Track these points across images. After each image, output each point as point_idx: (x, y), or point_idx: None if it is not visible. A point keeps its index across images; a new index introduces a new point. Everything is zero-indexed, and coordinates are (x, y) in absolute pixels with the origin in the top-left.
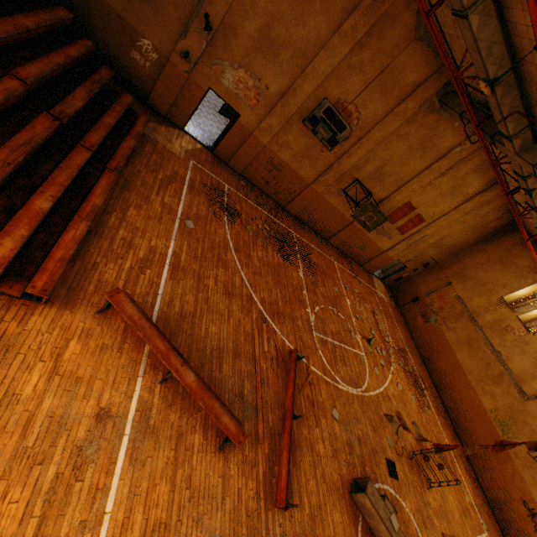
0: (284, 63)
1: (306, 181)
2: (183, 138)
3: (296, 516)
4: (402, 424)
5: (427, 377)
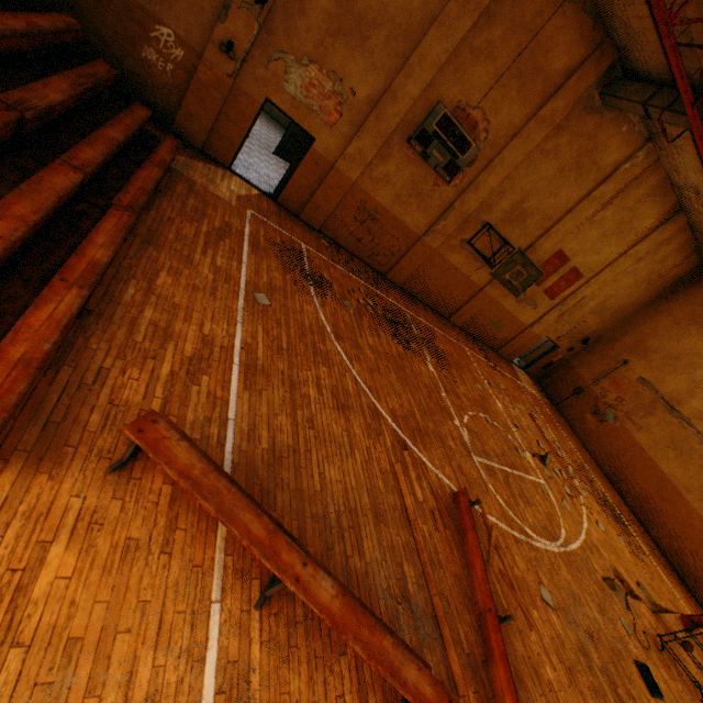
0: (376, 51)
1: (415, 233)
2: (231, 180)
3: None
4: (627, 591)
5: (622, 504)
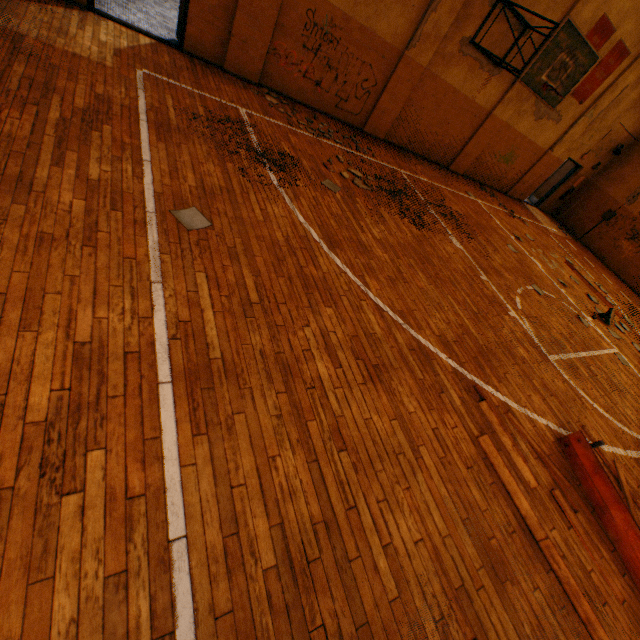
0: None
1: (394, 48)
2: (98, 27)
3: None
4: None
5: None
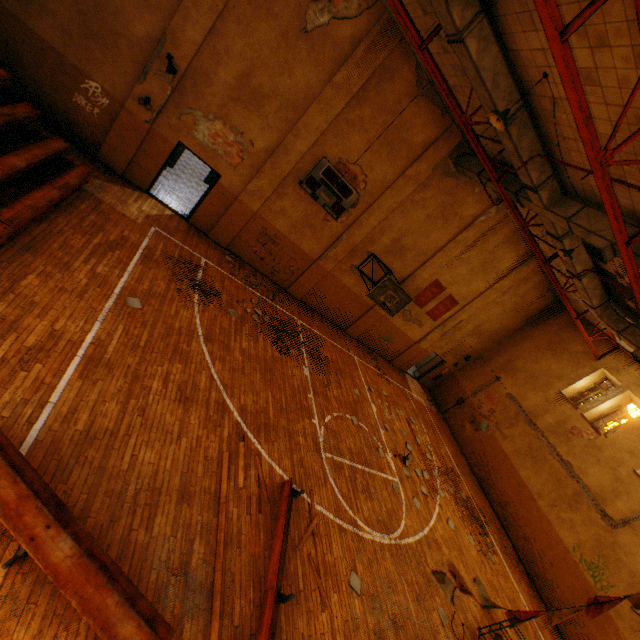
0: (270, 116)
1: (311, 257)
2: (145, 202)
3: None
4: (459, 585)
5: (487, 507)
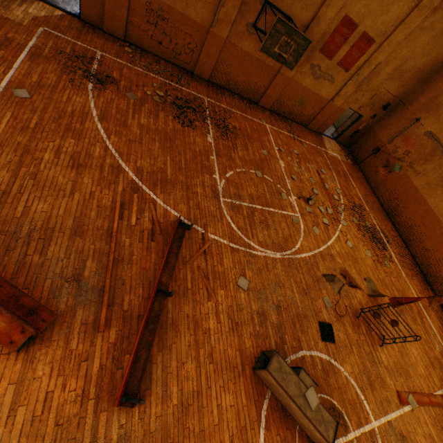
0: None
1: (204, 26)
2: (32, 5)
3: (154, 410)
4: (348, 283)
5: (391, 231)
